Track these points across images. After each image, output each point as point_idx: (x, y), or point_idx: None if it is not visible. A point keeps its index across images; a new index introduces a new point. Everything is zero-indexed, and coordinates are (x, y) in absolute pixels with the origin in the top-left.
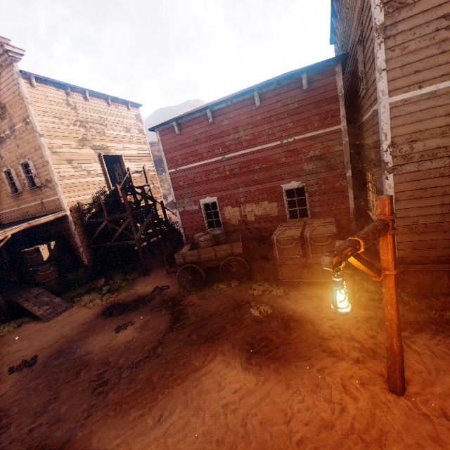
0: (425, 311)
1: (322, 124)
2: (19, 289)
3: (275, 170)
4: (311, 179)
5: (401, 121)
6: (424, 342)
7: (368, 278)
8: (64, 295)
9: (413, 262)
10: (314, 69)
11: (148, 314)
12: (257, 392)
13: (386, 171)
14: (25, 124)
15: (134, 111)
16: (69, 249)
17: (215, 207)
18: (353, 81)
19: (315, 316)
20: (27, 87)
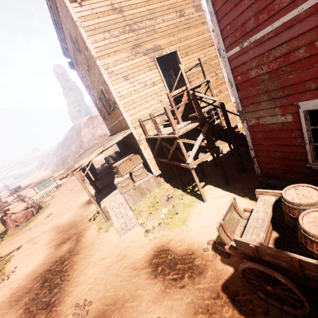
0: None
1: None
2: (114, 192)
3: None
4: None
5: None
6: None
7: None
8: (139, 202)
9: None
10: None
11: None
12: None
13: None
14: (87, 52)
15: None
16: (142, 159)
17: None
18: None
19: None
20: (73, 8)
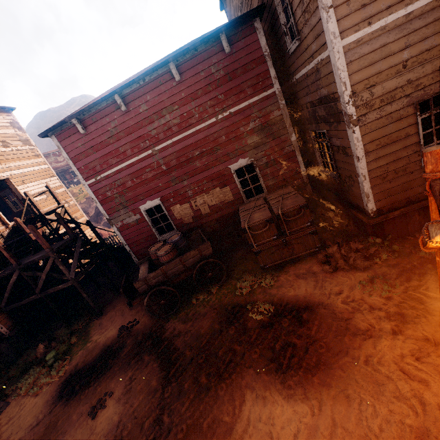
0: (413, 252)
1: (255, 89)
2: None
3: (218, 151)
4: (258, 152)
5: (357, 65)
6: (435, 285)
7: (343, 235)
8: None
9: (390, 210)
10: (232, 28)
11: (126, 371)
12: (321, 426)
13: (352, 125)
14: None
15: (6, 117)
16: None
17: (160, 210)
18: (269, 40)
19: (321, 296)
20: None
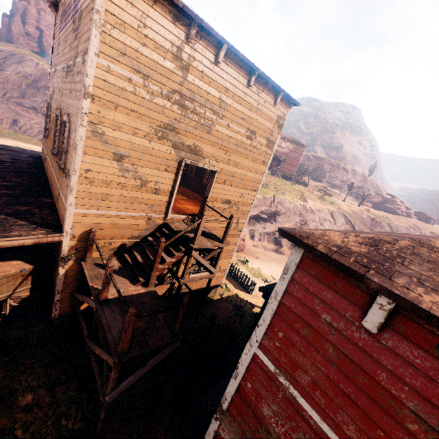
0: None
1: None
2: None
3: None
4: None
5: None
6: None
7: None
8: None
9: None
10: None
11: None
12: None
13: None
14: (82, 62)
15: (281, 109)
16: (52, 277)
17: None
18: None
19: None
20: None
